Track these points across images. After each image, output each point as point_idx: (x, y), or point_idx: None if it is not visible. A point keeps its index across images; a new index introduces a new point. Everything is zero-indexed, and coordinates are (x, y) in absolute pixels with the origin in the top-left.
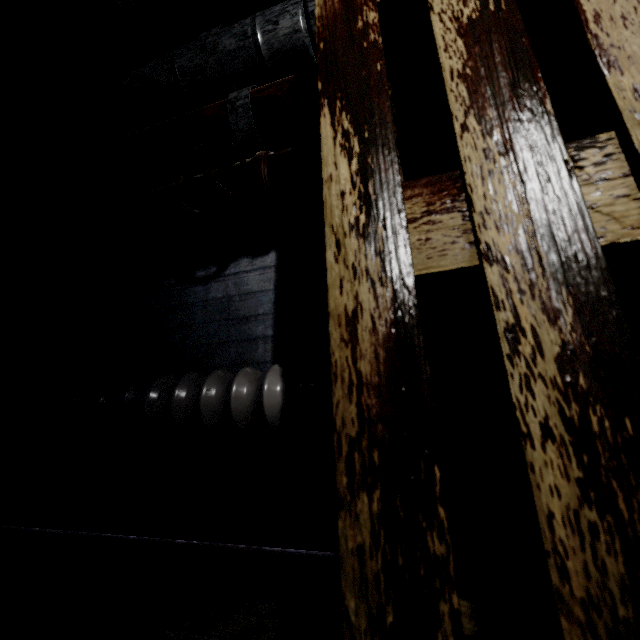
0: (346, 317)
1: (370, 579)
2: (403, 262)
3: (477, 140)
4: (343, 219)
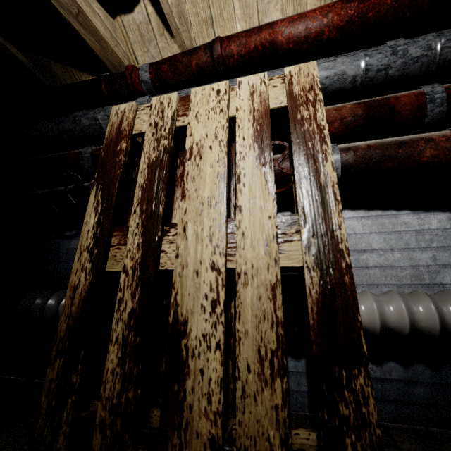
0: (74, 287)
1: (51, 390)
2: (98, 266)
3: (137, 218)
4: (85, 243)
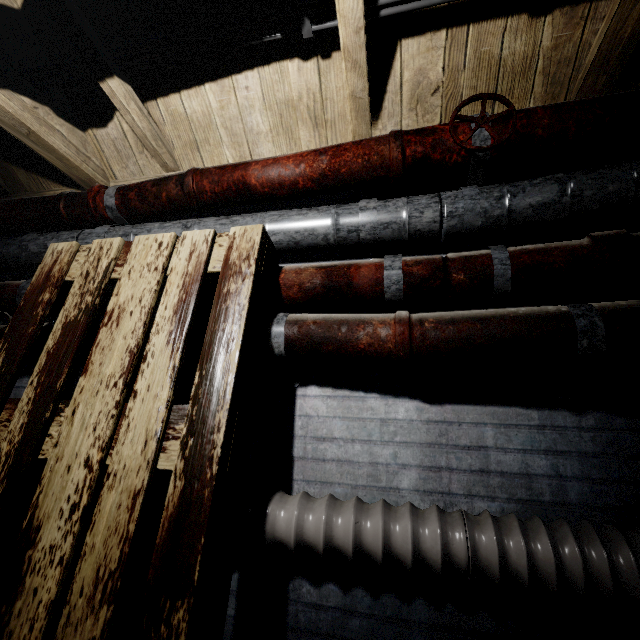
0: None
1: None
2: None
3: (31, 391)
4: None
